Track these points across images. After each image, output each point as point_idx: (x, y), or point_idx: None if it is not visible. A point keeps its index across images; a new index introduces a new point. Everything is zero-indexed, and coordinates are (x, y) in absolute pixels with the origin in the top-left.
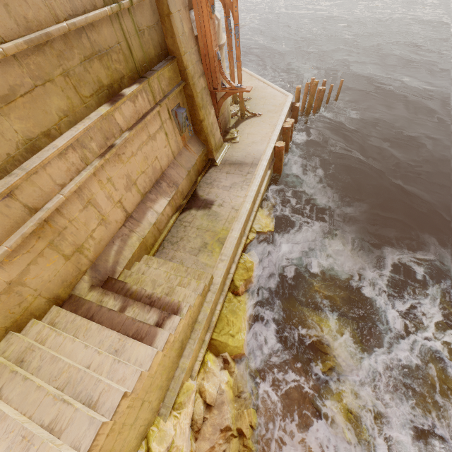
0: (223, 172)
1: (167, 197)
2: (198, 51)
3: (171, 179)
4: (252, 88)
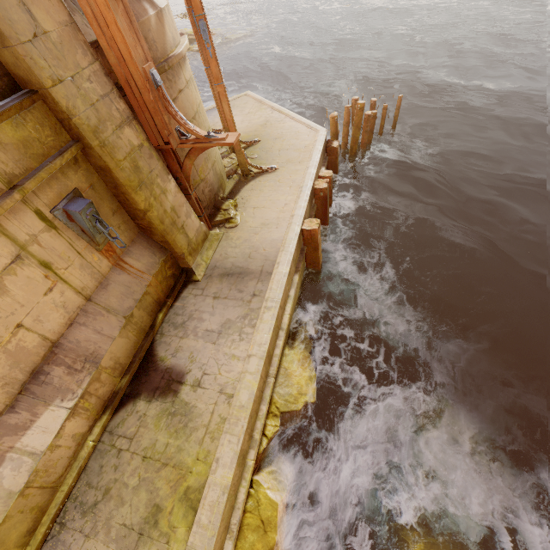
0: (208, 296)
1: (65, 401)
2: (106, 72)
3: (78, 352)
4: (262, 123)
